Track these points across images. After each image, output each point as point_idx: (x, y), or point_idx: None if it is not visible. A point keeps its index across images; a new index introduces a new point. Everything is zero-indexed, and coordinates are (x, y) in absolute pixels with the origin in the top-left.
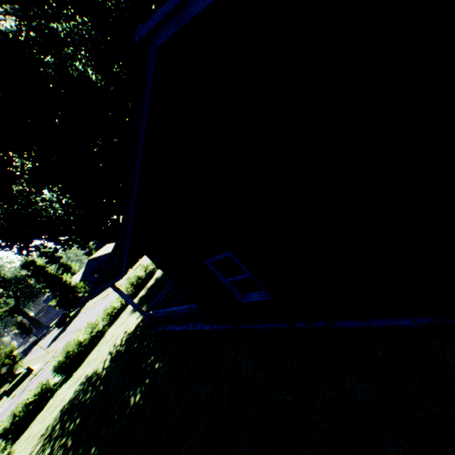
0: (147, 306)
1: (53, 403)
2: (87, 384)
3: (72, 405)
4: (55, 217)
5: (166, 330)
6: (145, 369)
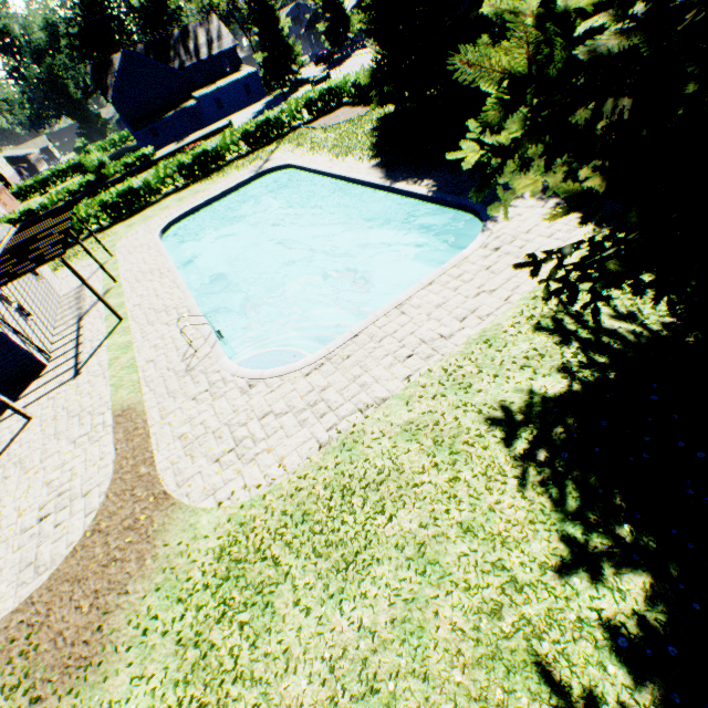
0: None
1: None
2: None
3: None
4: None
5: None
6: None
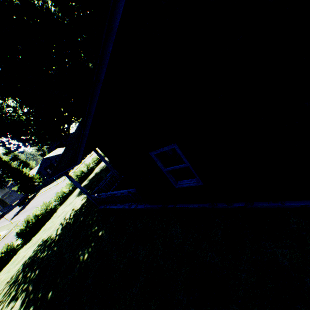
0: (89, 191)
1: (16, 259)
2: (43, 245)
3: (31, 261)
4: (18, 121)
5: (106, 208)
6: (90, 236)
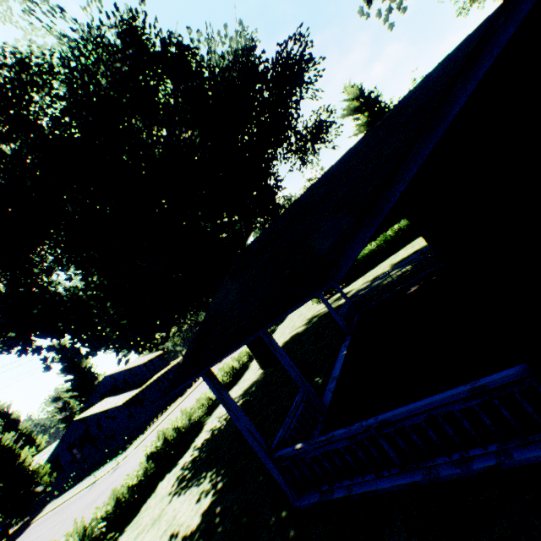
0: (216, 472)
1: None
2: None
3: None
4: (83, 299)
5: (335, 497)
6: None
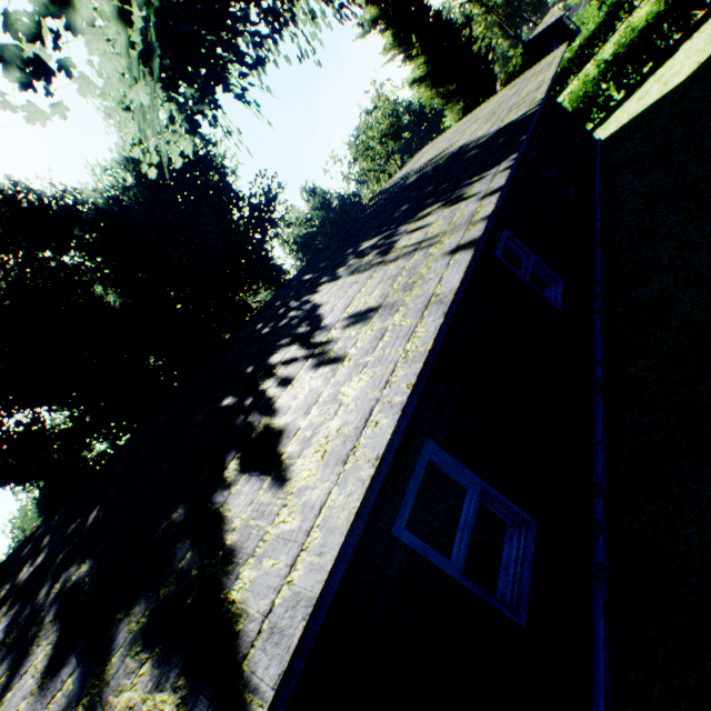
0: None
1: None
2: None
3: None
4: None
5: None
6: None
